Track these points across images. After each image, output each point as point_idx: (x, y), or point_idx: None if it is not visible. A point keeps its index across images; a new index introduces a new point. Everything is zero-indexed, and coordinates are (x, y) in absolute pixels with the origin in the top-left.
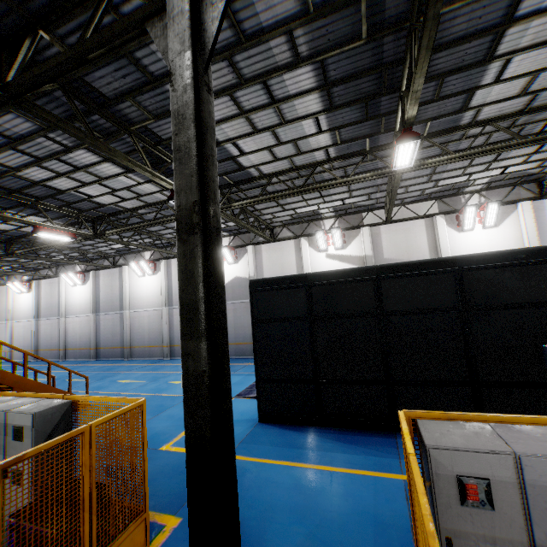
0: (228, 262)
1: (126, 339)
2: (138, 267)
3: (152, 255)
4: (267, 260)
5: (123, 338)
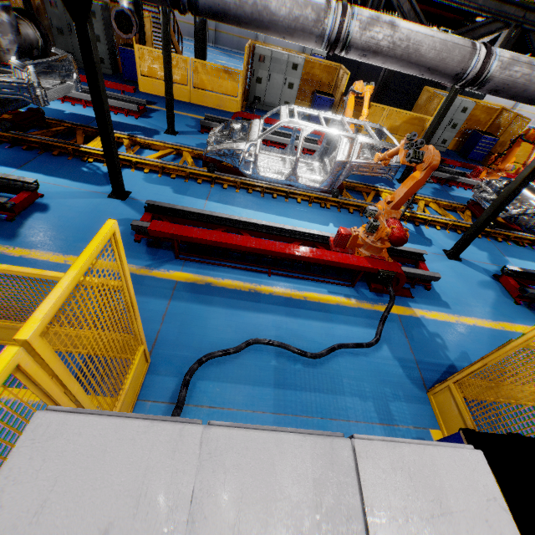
0: None
1: None
2: None
3: None
4: None
5: None
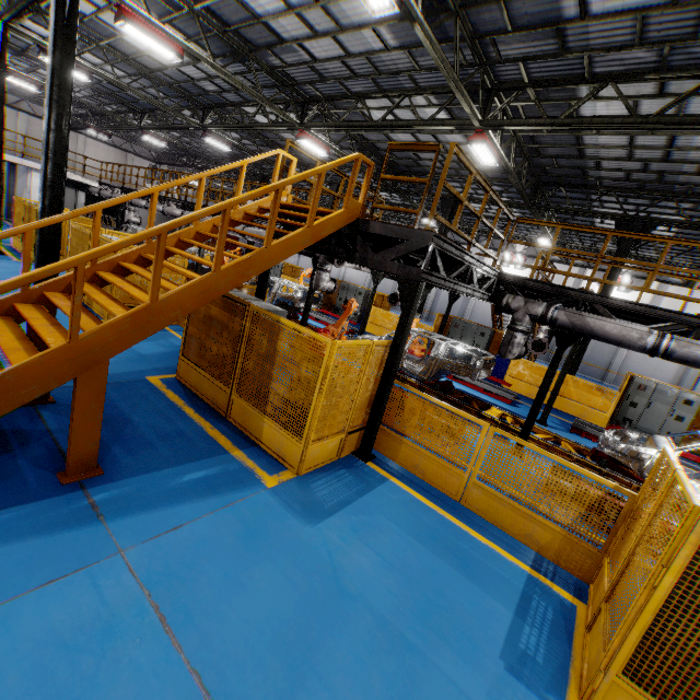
0: (618, 289)
1: (466, 316)
2: (510, 258)
3: (525, 250)
4: (668, 302)
5: (461, 314)
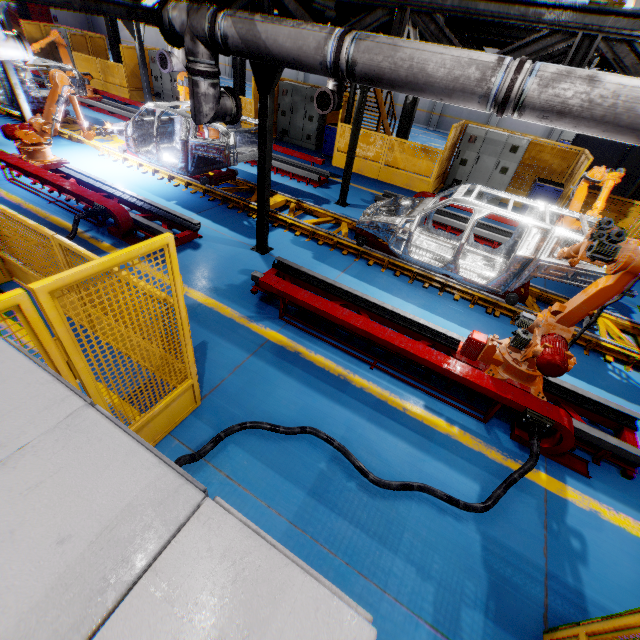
0: None
1: None
2: None
3: None
4: None
5: None
